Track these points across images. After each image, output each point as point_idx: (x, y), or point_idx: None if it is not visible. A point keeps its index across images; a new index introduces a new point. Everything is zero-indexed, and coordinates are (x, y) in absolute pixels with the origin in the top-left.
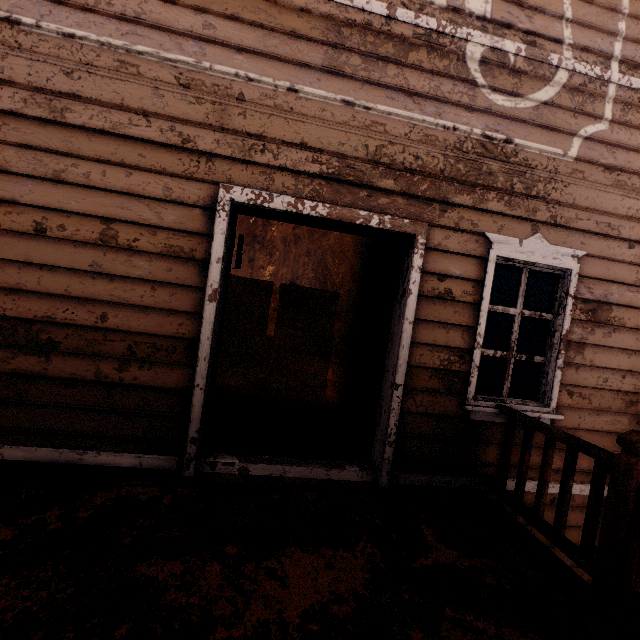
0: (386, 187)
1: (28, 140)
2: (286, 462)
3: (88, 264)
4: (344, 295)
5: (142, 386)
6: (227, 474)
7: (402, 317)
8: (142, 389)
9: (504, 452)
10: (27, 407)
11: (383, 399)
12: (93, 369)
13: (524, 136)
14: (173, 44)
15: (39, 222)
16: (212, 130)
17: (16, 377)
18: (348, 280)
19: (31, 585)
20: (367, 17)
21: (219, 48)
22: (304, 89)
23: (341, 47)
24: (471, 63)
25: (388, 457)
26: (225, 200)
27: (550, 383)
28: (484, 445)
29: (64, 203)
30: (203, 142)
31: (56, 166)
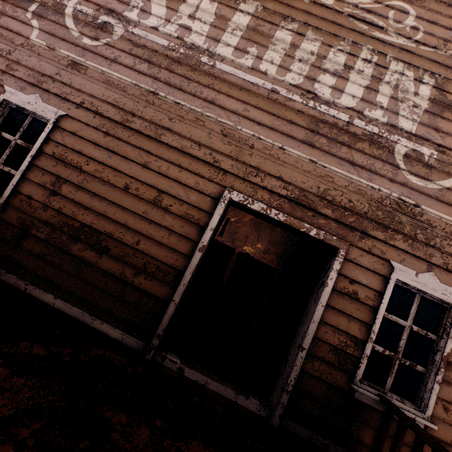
0: (325, 213)
1: (139, 144)
2: (210, 376)
3: (142, 211)
4: (279, 272)
5: (142, 289)
6: (170, 368)
7: (317, 300)
8: (141, 291)
9: (378, 437)
10: (78, 280)
11: (290, 355)
12: (120, 270)
13: (429, 205)
14: (225, 115)
15: (128, 184)
16: (231, 159)
17: (81, 261)
18: (285, 262)
19: (46, 389)
20: (335, 120)
21: (248, 121)
22: (289, 149)
23: (316, 132)
24: (397, 155)
25: (283, 402)
26: (226, 197)
27: (428, 392)
28: (362, 425)
29: (143, 177)
30: (224, 164)
31: (147, 159)
